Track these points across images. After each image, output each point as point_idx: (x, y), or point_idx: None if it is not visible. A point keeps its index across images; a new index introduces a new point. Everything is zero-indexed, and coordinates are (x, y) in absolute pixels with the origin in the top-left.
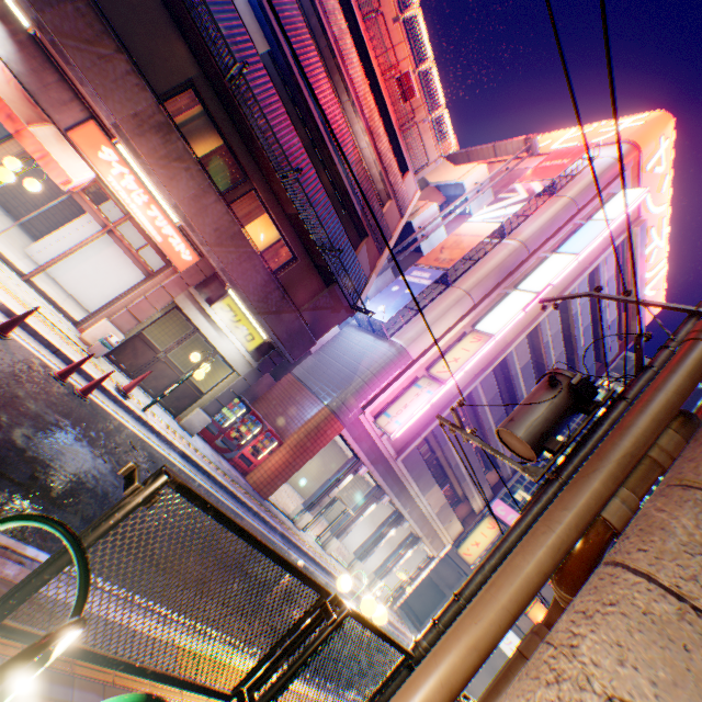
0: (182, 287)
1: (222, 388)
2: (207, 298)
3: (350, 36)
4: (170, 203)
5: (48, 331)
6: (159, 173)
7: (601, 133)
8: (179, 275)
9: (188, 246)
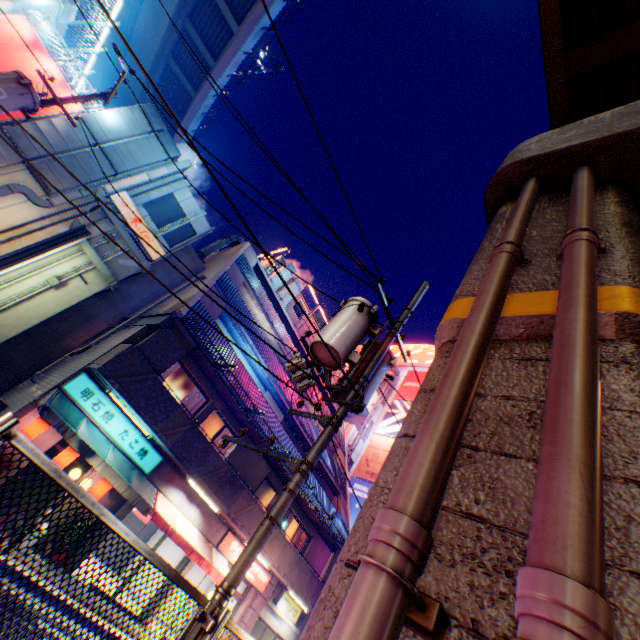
0: (263, 602)
1: None
2: (273, 598)
3: None
4: (271, 563)
5: None
6: (267, 550)
7: (428, 354)
8: (262, 595)
9: (266, 571)
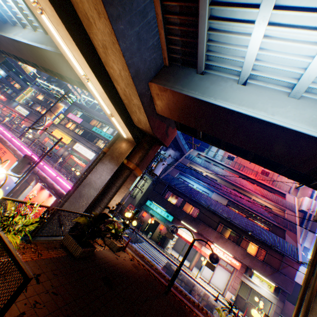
0: (240, 274)
1: (271, 311)
2: (248, 275)
3: (241, 178)
4: (228, 252)
5: (220, 298)
6: (223, 246)
7: None
8: (238, 270)
9: (236, 260)
